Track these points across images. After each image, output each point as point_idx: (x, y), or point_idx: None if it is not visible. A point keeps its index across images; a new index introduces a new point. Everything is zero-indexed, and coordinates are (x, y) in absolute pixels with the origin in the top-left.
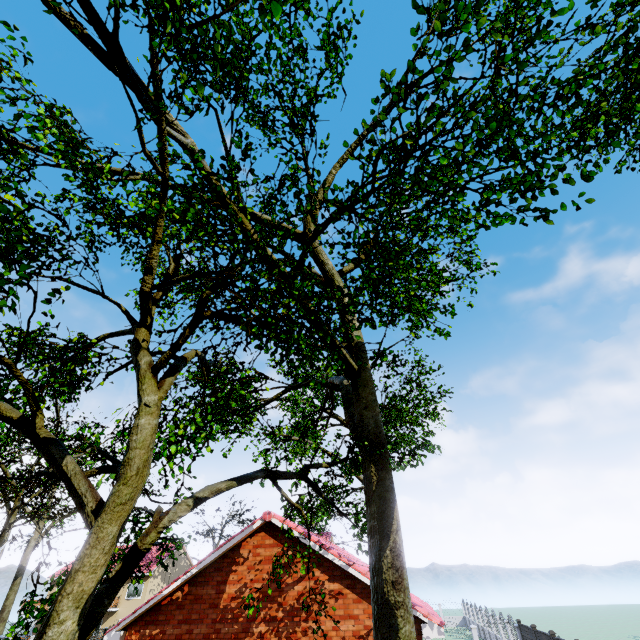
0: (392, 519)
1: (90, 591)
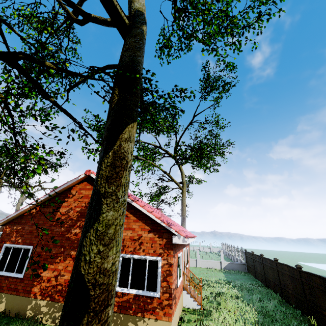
0: (123, 129)
1: None
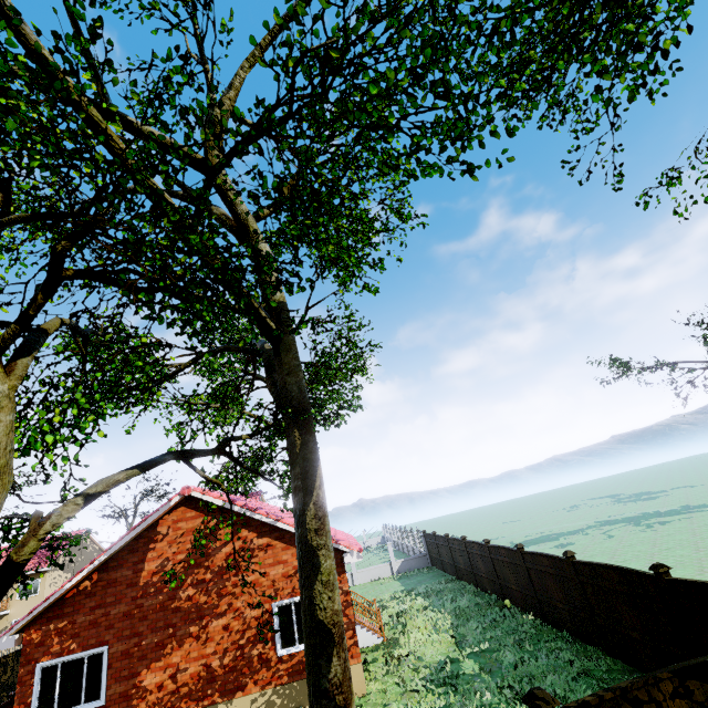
0: (316, 477)
1: None
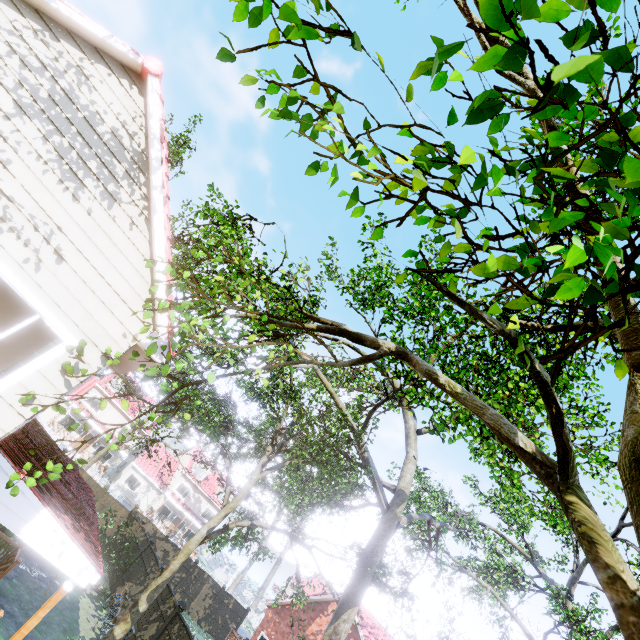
0: (345, 611)
1: (212, 527)
